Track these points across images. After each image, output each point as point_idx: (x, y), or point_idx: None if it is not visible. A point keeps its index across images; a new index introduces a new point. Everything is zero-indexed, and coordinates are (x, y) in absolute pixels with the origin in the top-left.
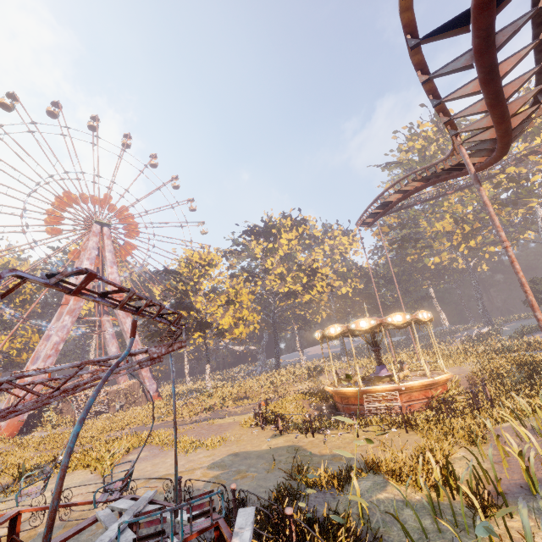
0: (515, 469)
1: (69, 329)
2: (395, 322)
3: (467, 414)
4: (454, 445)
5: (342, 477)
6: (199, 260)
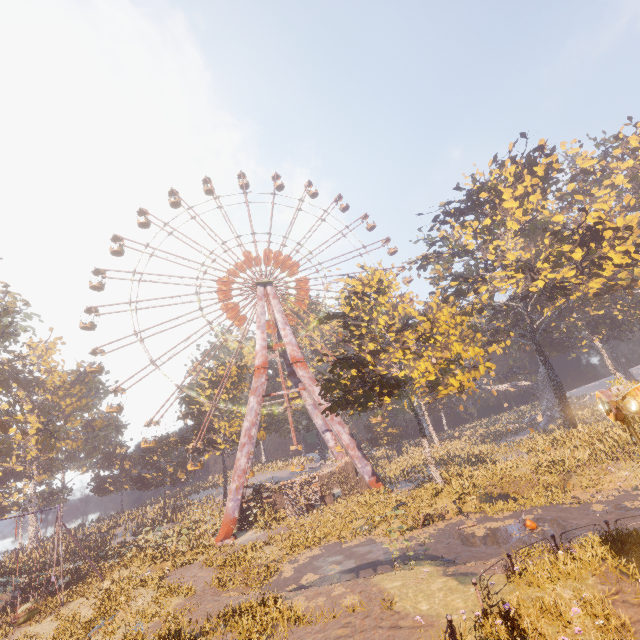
0: None
1: (256, 411)
2: None
3: None
4: None
5: None
6: (363, 288)
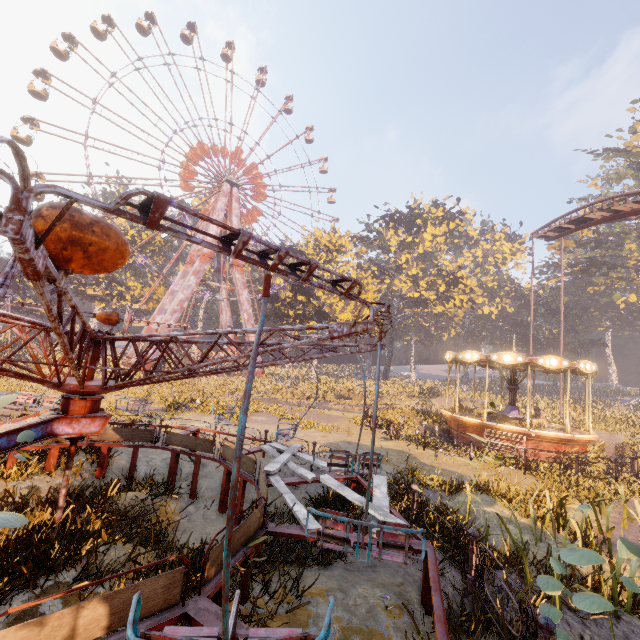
0: (632, 532)
1: (193, 290)
2: (547, 365)
3: (601, 480)
4: (574, 497)
5: (453, 486)
6: (328, 243)
